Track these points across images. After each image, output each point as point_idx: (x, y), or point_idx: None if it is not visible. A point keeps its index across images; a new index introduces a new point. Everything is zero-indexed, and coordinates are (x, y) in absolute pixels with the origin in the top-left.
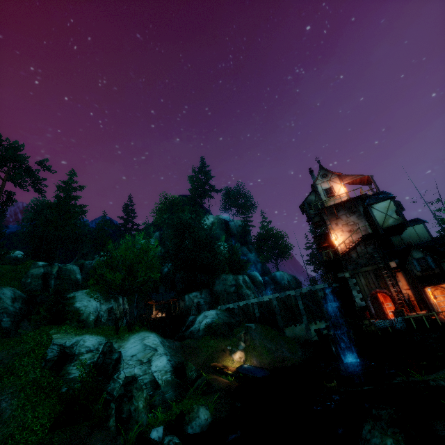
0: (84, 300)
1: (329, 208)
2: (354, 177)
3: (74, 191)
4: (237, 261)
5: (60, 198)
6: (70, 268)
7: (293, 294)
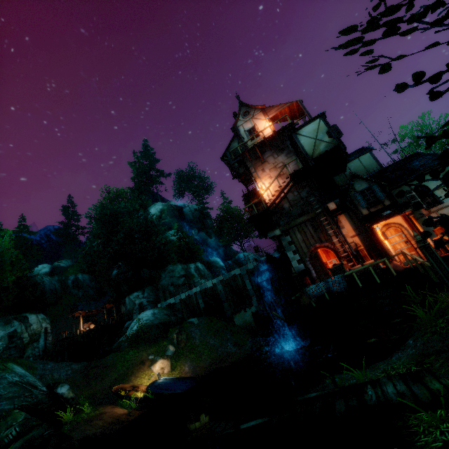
0: None
1: (251, 150)
2: (280, 107)
3: None
4: (188, 247)
5: None
6: None
7: (238, 273)
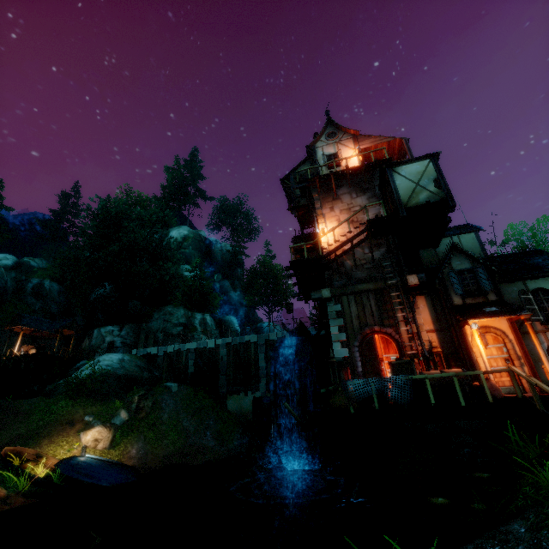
0: None
1: (324, 179)
2: (378, 140)
3: None
4: (201, 291)
5: None
6: None
7: (253, 341)
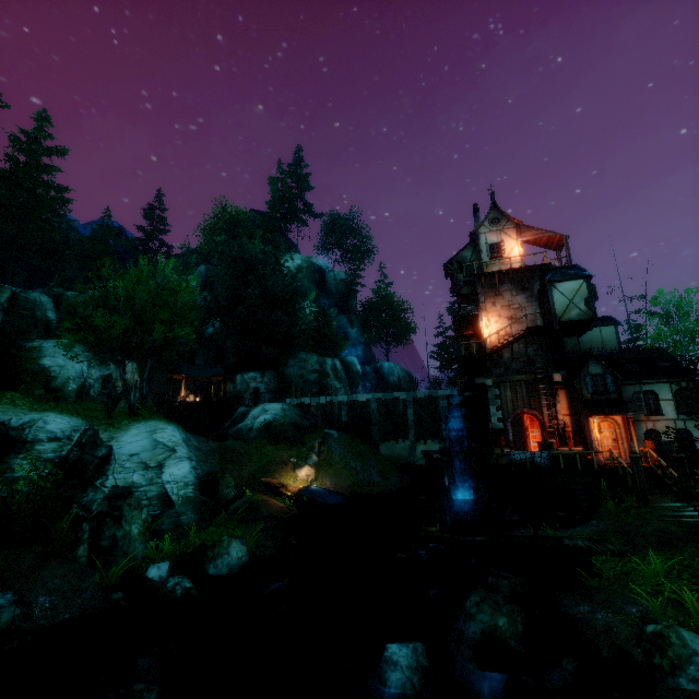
0: (59, 357)
1: (489, 275)
2: (540, 233)
3: (47, 156)
4: (328, 335)
5: (16, 163)
6: (35, 299)
7: (402, 397)
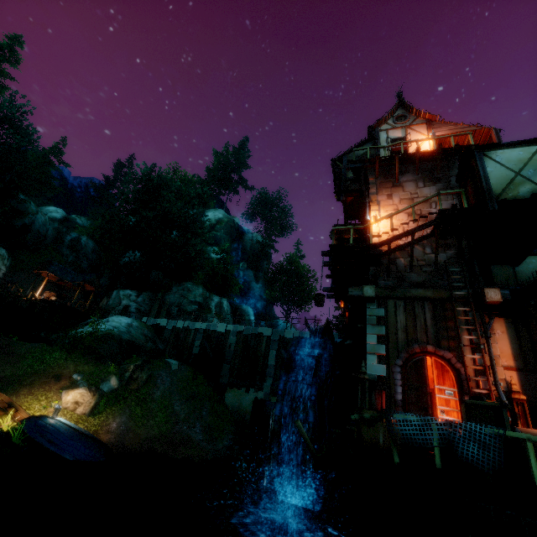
0: None
1: (386, 161)
2: (459, 127)
3: (2, 61)
4: (223, 275)
5: None
6: None
7: (267, 334)
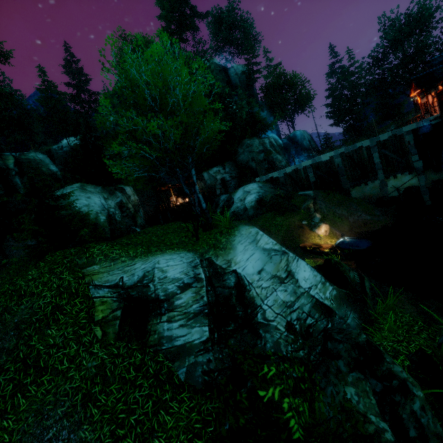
0: (81, 198)
1: None
2: None
3: None
4: (258, 120)
5: None
6: (34, 158)
7: (366, 145)
